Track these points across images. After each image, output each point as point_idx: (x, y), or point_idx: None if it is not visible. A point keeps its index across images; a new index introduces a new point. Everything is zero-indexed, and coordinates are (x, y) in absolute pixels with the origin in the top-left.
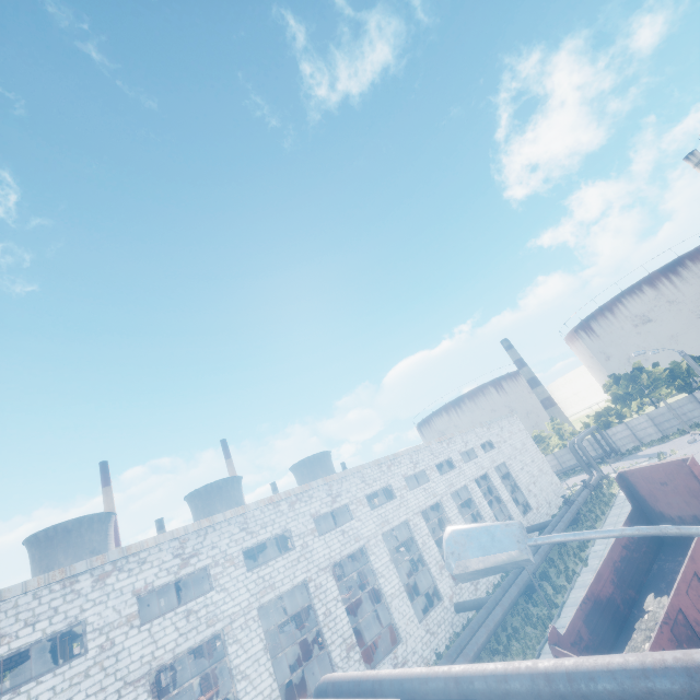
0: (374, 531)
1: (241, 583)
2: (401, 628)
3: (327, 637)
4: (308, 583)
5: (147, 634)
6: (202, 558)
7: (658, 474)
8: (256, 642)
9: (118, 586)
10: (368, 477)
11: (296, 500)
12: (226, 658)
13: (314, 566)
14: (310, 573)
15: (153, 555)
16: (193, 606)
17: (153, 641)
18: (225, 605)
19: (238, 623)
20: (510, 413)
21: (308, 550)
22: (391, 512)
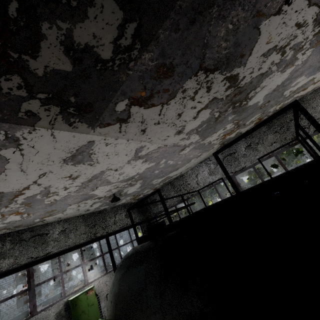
0: None
1: None
2: None
3: None
4: None
5: None
6: None
7: None
8: None
9: None
10: None
11: None
12: None
13: None
14: None
15: None
16: None
17: None
18: None
19: None
20: None
21: None
22: None
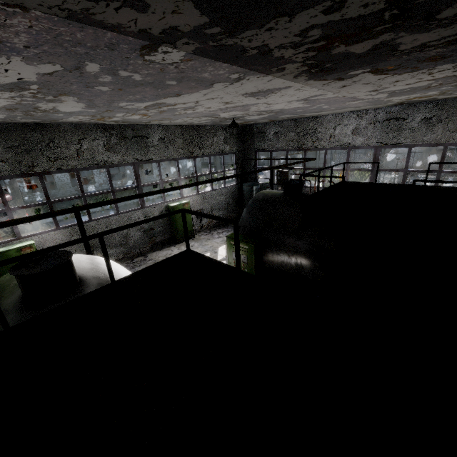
0: None
1: None
2: None
3: None
4: None
5: None
6: None
7: None
8: None
9: None
10: None
11: None
12: None
13: None
14: None
15: None
16: None
17: None
18: None
19: None
20: None
21: None
22: None
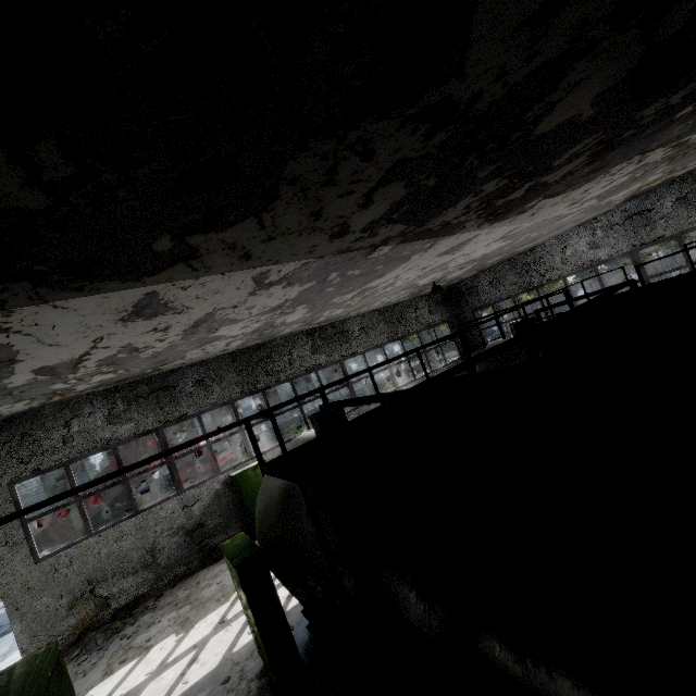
0: None
1: None
2: None
3: (87, 466)
4: None
5: None
6: None
7: None
8: None
9: None
10: None
11: None
12: None
13: None
14: None
15: None
16: None
17: None
18: None
19: None
20: None
21: None
22: None
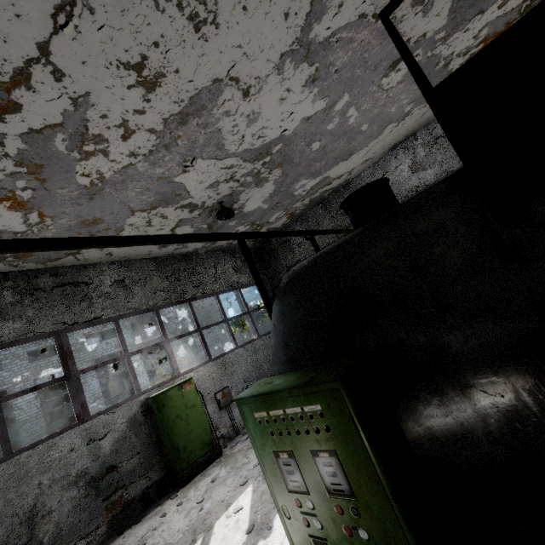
0: None
1: None
2: None
3: None
4: None
5: None
6: None
7: None
8: None
9: None
10: None
11: None
12: None
13: None
14: None
15: None
16: None
17: None
18: None
19: None
20: None
21: None
22: None
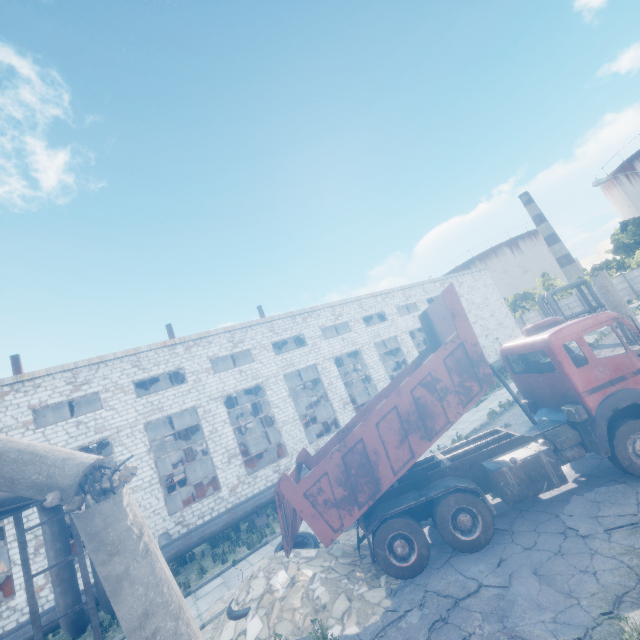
0: (276, 372)
1: (129, 405)
2: (289, 446)
3: (211, 447)
4: (198, 409)
5: (41, 435)
6: (94, 386)
7: (440, 308)
8: (141, 446)
9: (16, 402)
10: (277, 327)
11: (194, 345)
12: (114, 455)
13: (205, 396)
14: (200, 401)
15: (47, 382)
16: (83, 419)
17: (47, 440)
18: (114, 420)
19: (125, 433)
20: (476, 269)
21: (201, 384)
22: (298, 357)
